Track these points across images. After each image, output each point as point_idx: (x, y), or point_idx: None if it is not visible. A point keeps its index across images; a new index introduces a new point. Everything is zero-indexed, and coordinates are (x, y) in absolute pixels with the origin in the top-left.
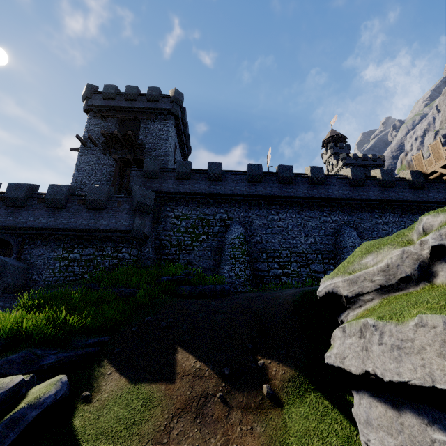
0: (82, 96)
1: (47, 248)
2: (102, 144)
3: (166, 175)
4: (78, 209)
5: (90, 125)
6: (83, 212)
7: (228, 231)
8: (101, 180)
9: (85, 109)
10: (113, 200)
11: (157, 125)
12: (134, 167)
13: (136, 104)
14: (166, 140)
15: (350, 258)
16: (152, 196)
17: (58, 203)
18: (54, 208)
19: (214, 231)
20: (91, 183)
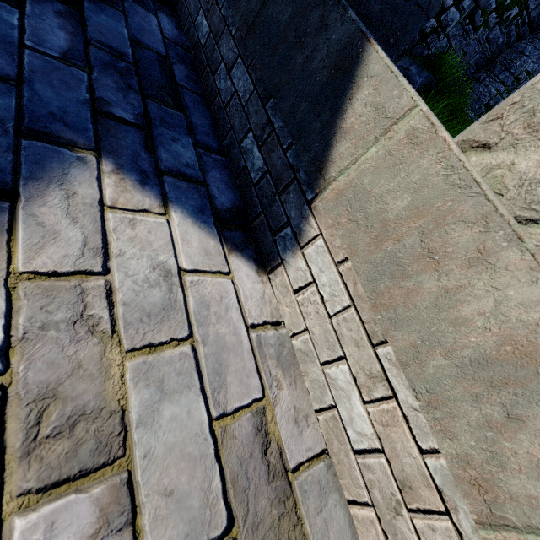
0: None
1: None
2: None
3: None
4: None
5: None
6: None
7: (539, 42)
8: None
9: None
10: None
11: None
12: None
13: None
14: None
15: None
16: None
17: None
18: None
19: (534, 12)
20: None
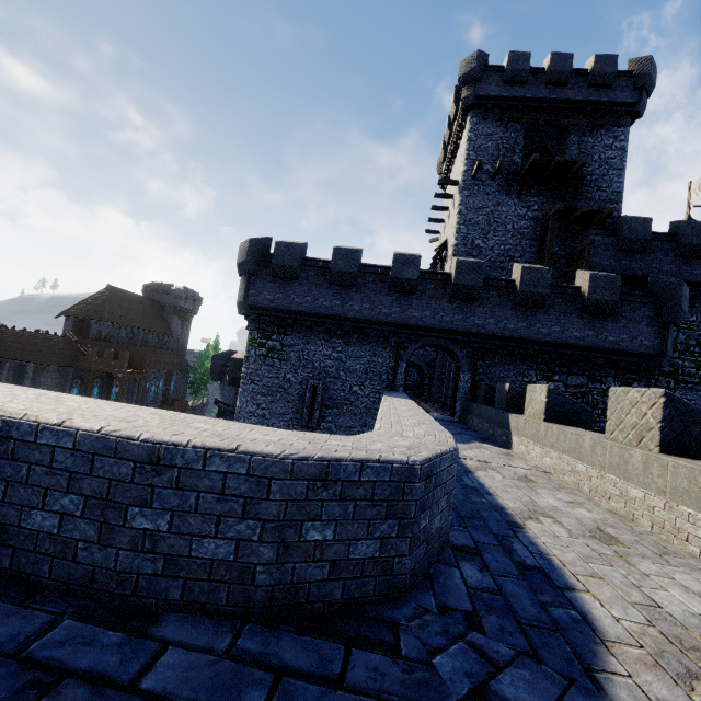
0: (462, 77)
1: (511, 368)
2: (508, 176)
3: (657, 248)
4: (563, 311)
5: (478, 136)
6: (573, 316)
7: None
8: (505, 243)
9: (470, 103)
10: (625, 300)
11: (600, 137)
12: (596, 228)
13: (565, 94)
14: (619, 169)
15: None
16: (688, 296)
17: (538, 299)
18: (526, 306)
19: None
20: (489, 248)
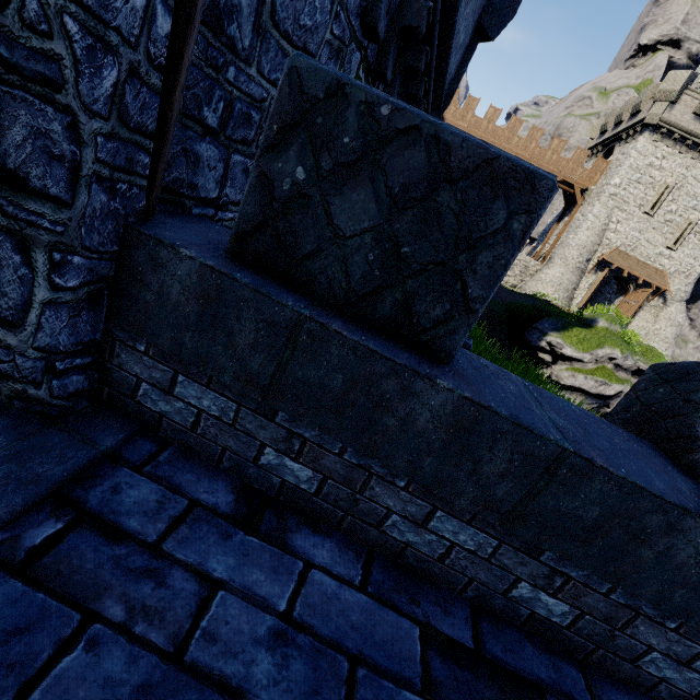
0: None
1: None
2: None
3: None
4: None
5: None
6: None
7: None
8: None
9: None
10: None
11: None
12: None
13: None
14: None
15: (591, 344)
16: None
17: None
18: None
19: None
20: None
